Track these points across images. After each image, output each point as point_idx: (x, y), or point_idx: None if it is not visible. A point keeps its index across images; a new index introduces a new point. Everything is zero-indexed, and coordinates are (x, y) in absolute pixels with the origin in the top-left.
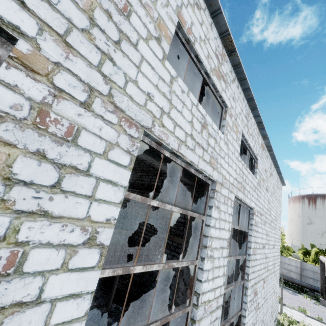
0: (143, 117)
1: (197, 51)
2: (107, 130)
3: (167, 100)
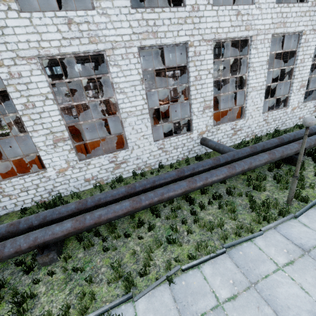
0: None
1: None
2: (312, 36)
3: None
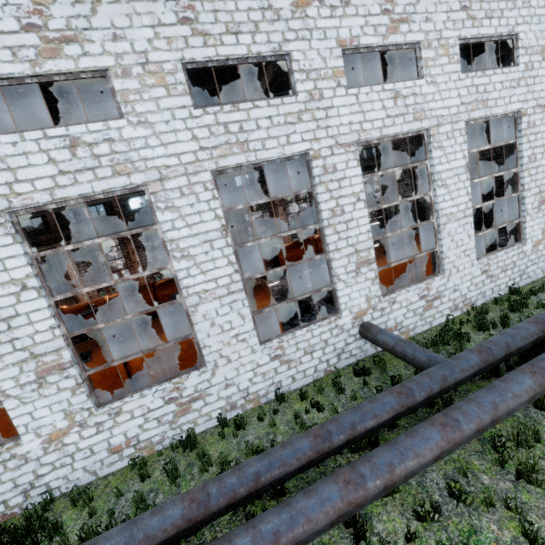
0: None
1: None
2: (539, 116)
3: None
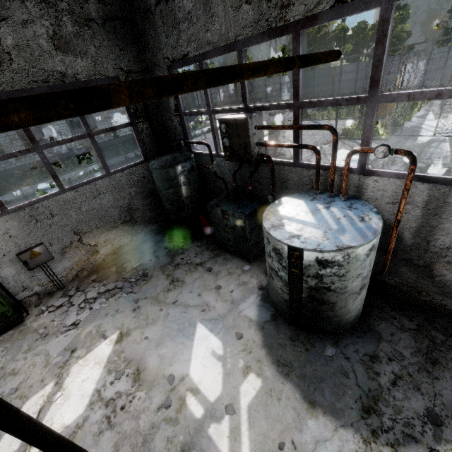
0: None
1: None
2: None
3: None
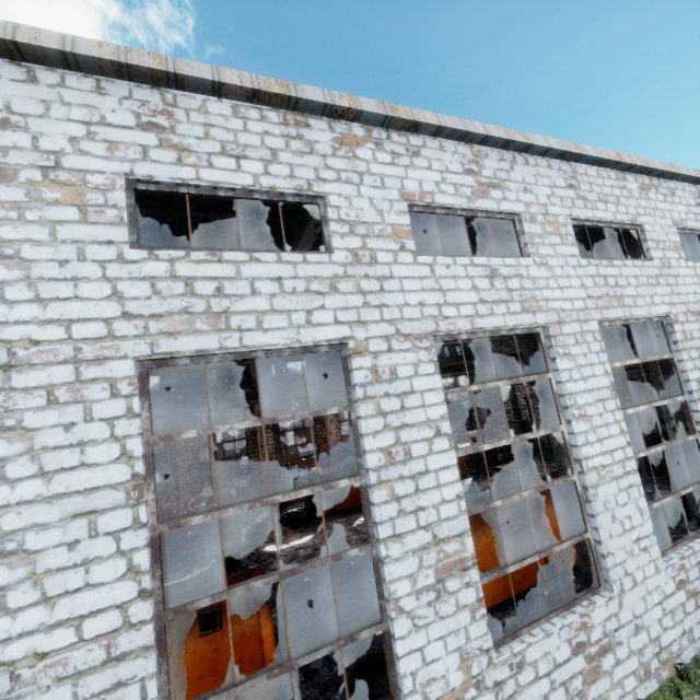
0: (699, 307)
1: (690, 227)
2: (695, 325)
3: (699, 285)
